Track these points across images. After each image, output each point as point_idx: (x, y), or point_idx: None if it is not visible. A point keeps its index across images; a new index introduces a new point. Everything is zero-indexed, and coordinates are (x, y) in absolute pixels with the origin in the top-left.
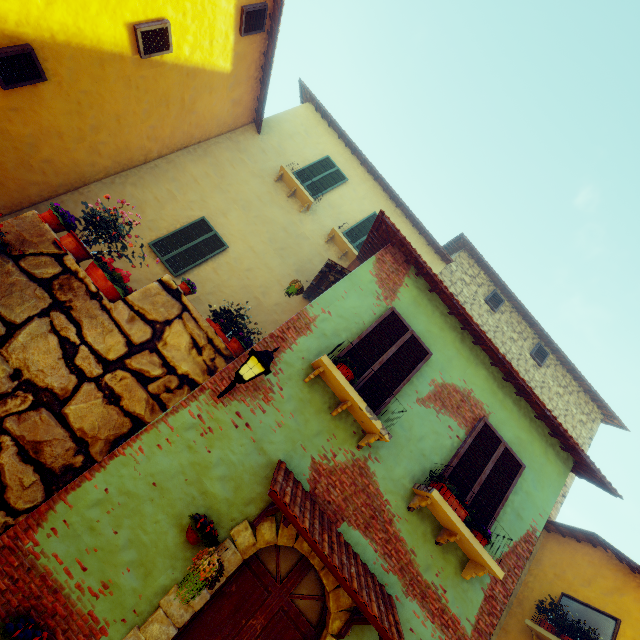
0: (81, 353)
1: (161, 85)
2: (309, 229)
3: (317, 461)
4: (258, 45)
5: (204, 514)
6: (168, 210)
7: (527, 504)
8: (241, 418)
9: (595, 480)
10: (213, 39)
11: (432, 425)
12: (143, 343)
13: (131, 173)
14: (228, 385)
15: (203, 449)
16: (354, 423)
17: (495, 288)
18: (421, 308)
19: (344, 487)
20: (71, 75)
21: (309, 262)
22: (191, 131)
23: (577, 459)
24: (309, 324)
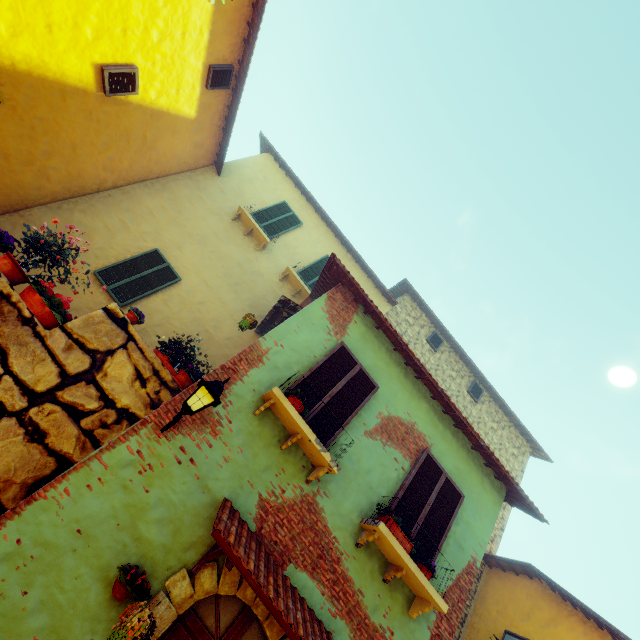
0: (3, 384)
1: (123, 121)
2: (264, 267)
3: (265, 498)
4: (223, 99)
5: (136, 564)
6: (119, 239)
7: (468, 534)
8: (185, 453)
9: (525, 507)
10: (180, 88)
11: (379, 457)
12: (79, 374)
13: (81, 200)
14: (175, 416)
15: (140, 489)
16: (304, 457)
17: (435, 329)
18: (369, 344)
19: (292, 525)
20: (28, 101)
21: (263, 298)
22: (150, 166)
23: (509, 487)
24: (261, 356)
